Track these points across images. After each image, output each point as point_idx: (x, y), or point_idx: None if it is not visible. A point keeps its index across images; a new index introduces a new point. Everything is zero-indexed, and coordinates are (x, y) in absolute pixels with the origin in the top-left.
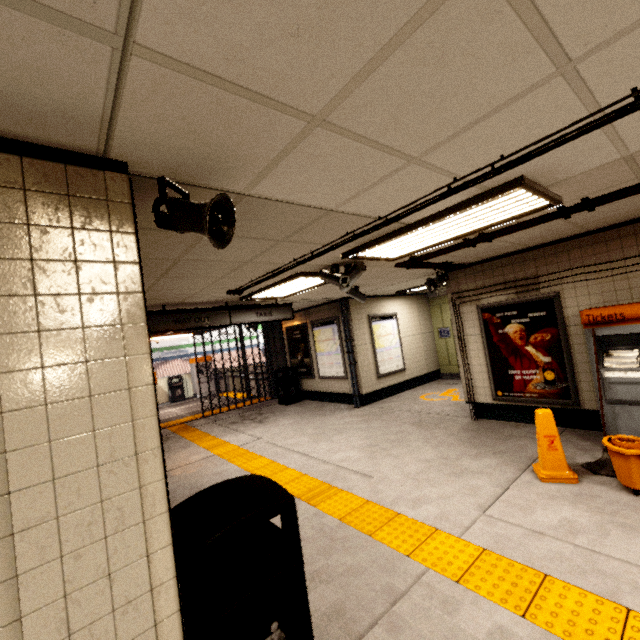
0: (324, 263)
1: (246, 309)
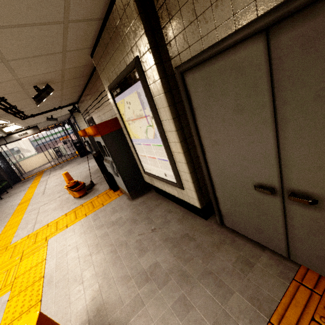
0: None
1: (12, 135)
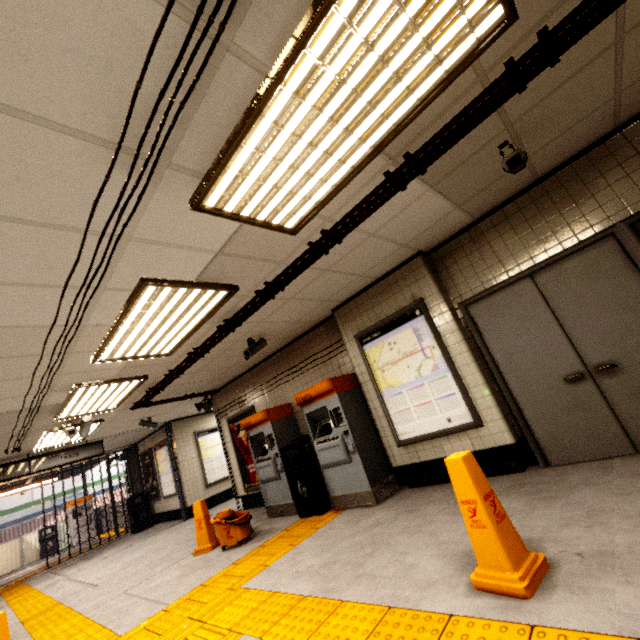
0: (56, 423)
1: (49, 456)
